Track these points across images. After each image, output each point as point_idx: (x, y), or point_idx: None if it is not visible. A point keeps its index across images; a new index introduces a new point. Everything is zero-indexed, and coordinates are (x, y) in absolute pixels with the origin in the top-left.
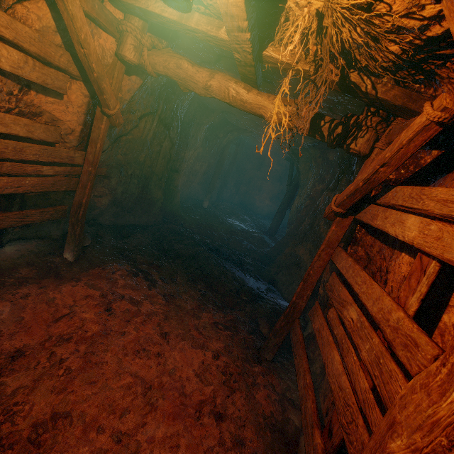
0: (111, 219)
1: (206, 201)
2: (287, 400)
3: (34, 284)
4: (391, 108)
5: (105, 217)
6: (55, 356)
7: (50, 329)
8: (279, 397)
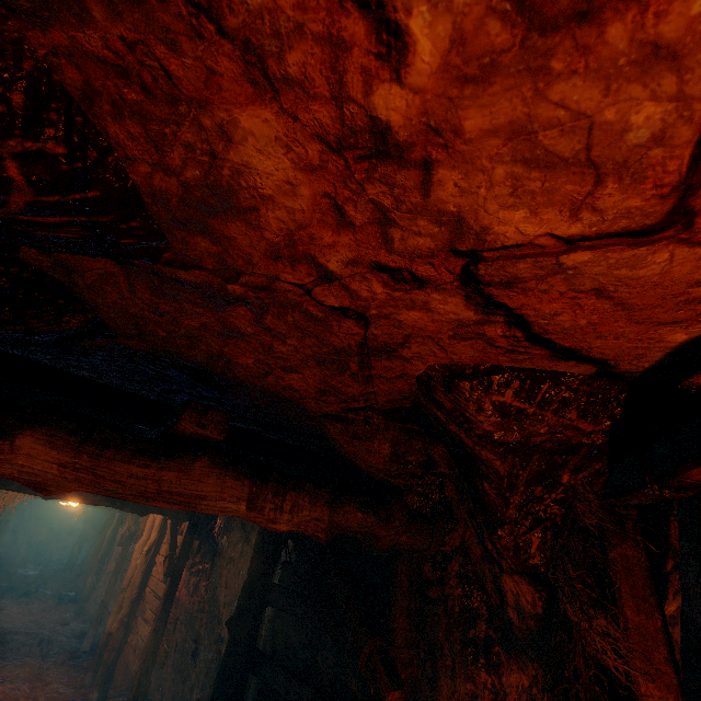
0: None
1: None
2: None
3: None
4: None
5: None
6: None
7: None
8: None
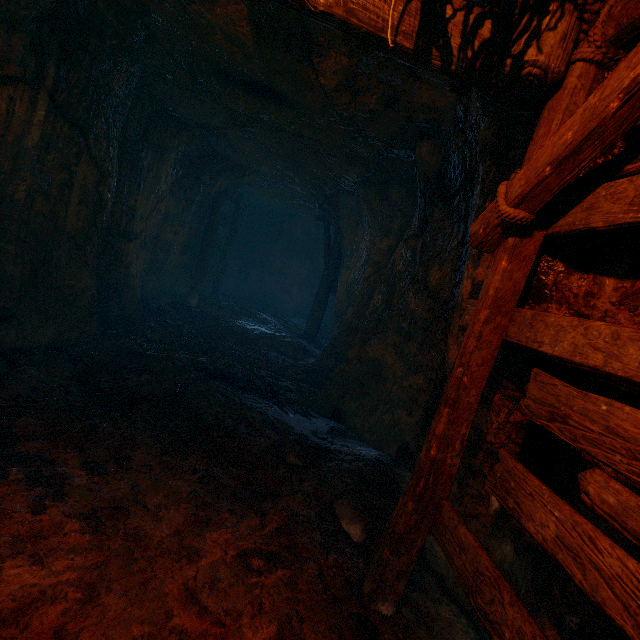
0: None
1: (193, 295)
2: None
3: None
4: None
5: None
6: None
7: None
8: None
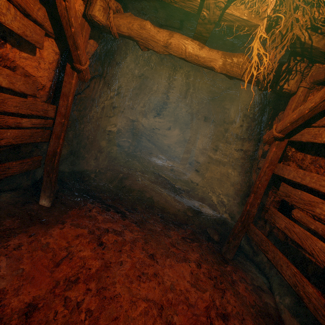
0: (69, 167)
1: (132, 147)
2: (256, 288)
3: (22, 234)
4: (316, 55)
5: (64, 165)
6: (70, 301)
7: (54, 274)
8: (251, 287)
